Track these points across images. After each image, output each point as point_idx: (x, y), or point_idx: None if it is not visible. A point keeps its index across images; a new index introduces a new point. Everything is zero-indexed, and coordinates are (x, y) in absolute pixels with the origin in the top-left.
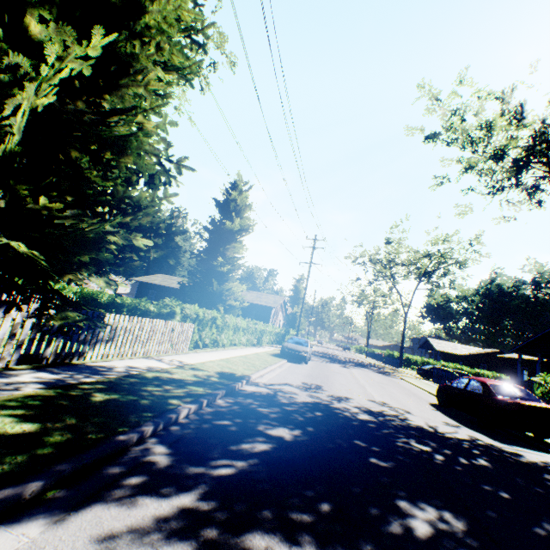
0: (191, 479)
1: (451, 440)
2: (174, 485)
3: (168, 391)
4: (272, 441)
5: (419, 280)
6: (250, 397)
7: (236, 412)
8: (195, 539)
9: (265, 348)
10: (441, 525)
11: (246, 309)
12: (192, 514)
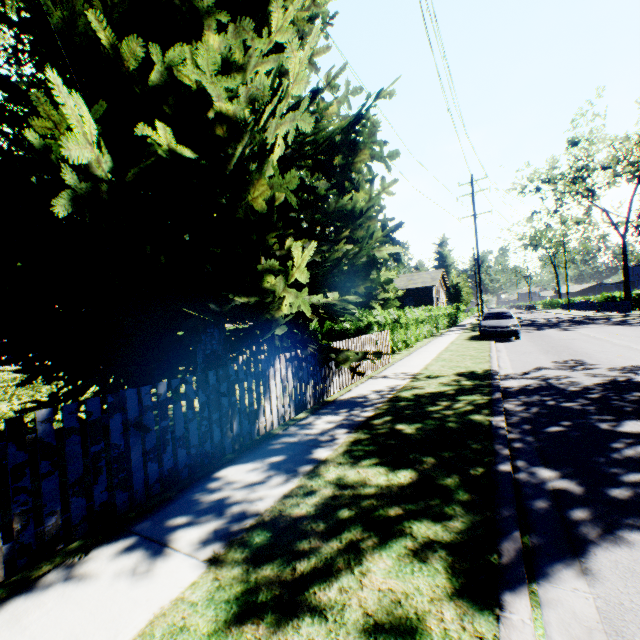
0: (635, 503)
1: None
2: (631, 514)
3: (451, 408)
4: None
5: (637, 181)
6: (529, 394)
7: (547, 415)
8: None
9: (449, 335)
10: None
11: (400, 298)
12: None
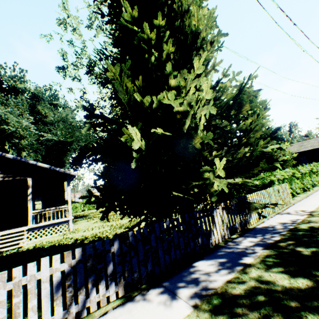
0: None
1: None
2: None
3: None
4: None
5: None
6: None
7: None
8: None
9: None
10: None
11: (295, 158)
12: None
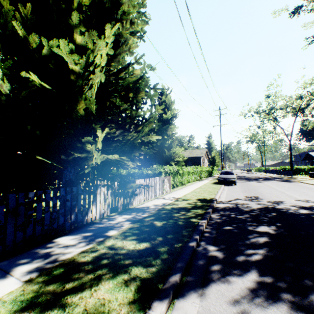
0: (243, 263)
1: None
2: (238, 268)
3: (185, 215)
4: (264, 235)
5: (296, 116)
6: (226, 210)
7: (228, 221)
8: (282, 300)
9: (205, 180)
10: None
11: (185, 161)
12: (265, 285)
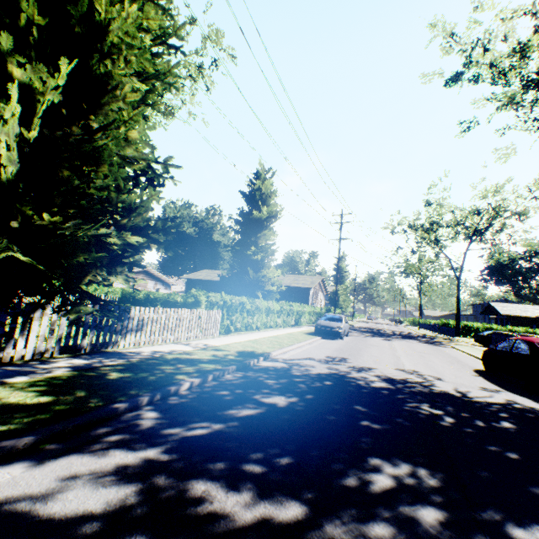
0: (165, 437)
1: (477, 404)
2: (146, 442)
3: (179, 369)
4: (262, 407)
5: (470, 240)
6: (261, 371)
7: (239, 384)
8: (143, 481)
9: (302, 328)
10: (408, 481)
11: (284, 293)
12: (150, 463)
